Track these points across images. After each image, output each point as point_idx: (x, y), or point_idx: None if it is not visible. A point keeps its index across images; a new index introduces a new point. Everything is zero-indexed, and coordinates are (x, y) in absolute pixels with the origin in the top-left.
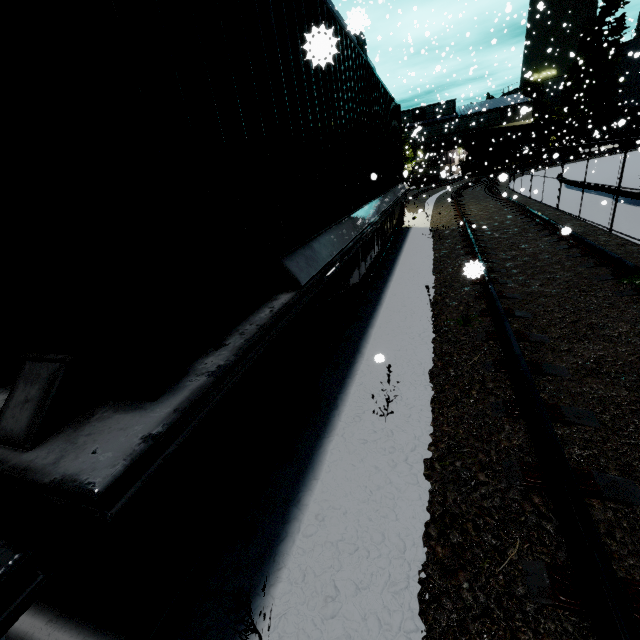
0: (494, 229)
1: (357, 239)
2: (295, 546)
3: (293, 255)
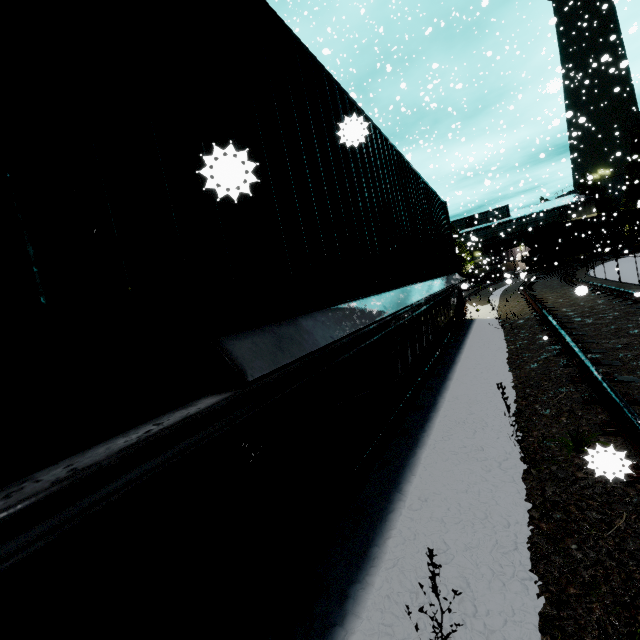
0: (584, 315)
1: (385, 320)
2: None
3: (251, 332)
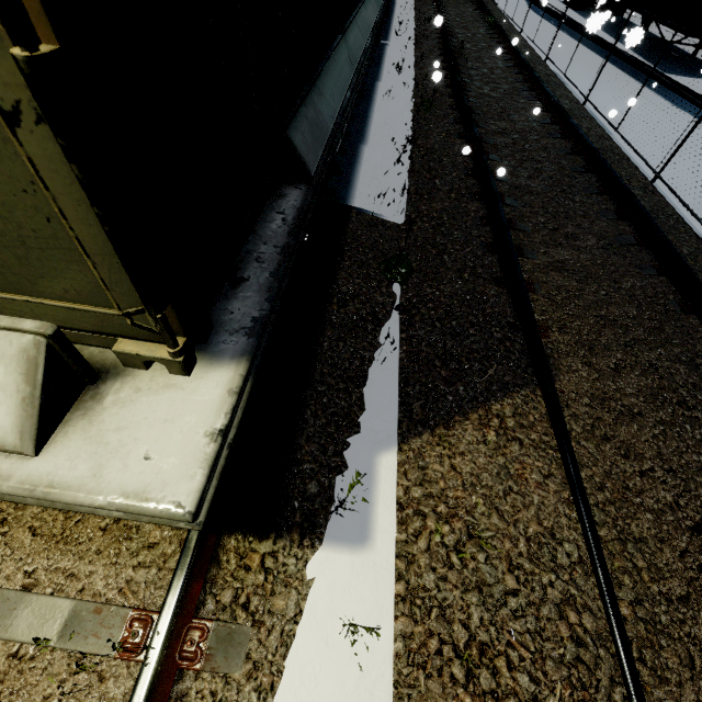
0: None
1: None
2: (392, 37)
3: None
